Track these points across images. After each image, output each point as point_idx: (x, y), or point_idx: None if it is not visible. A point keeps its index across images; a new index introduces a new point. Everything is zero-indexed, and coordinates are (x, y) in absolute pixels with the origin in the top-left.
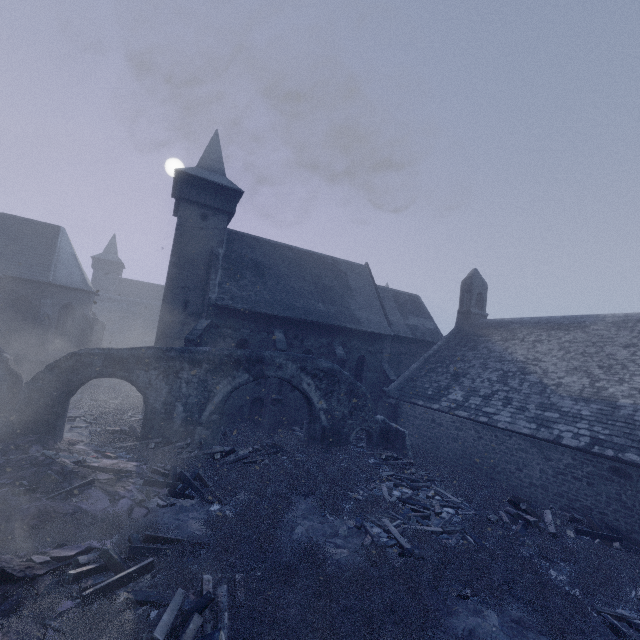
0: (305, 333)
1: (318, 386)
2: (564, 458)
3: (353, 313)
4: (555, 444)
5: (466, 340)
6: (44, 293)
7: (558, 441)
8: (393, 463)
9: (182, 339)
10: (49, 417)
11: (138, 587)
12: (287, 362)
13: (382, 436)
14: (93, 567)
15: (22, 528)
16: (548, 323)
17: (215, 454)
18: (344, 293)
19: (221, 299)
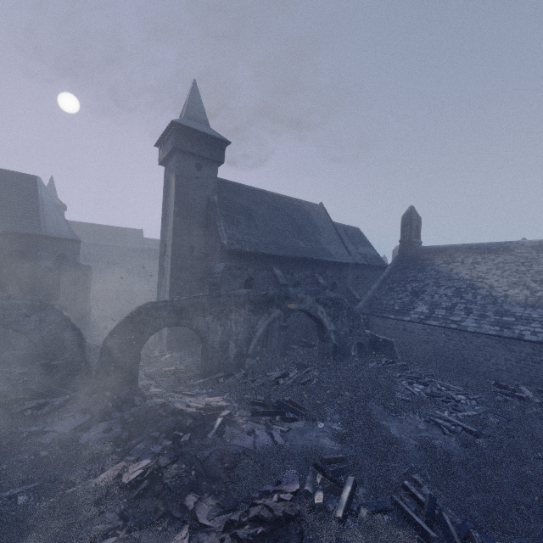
0: (294, 268)
1: (328, 313)
2: (525, 349)
3: (324, 247)
4: (518, 340)
5: (412, 264)
6: (38, 246)
7: (521, 338)
8: (393, 366)
9: (192, 281)
10: (129, 368)
11: (360, 501)
12: (306, 296)
13: (371, 346)
14: (322, 494)
15: (222, 473)
16: (479, 248)
17: (279, 380)
18: (313, 230)
19: (231, 244)
